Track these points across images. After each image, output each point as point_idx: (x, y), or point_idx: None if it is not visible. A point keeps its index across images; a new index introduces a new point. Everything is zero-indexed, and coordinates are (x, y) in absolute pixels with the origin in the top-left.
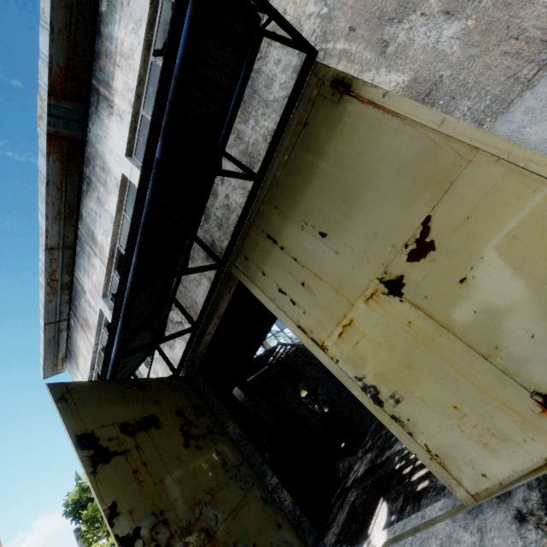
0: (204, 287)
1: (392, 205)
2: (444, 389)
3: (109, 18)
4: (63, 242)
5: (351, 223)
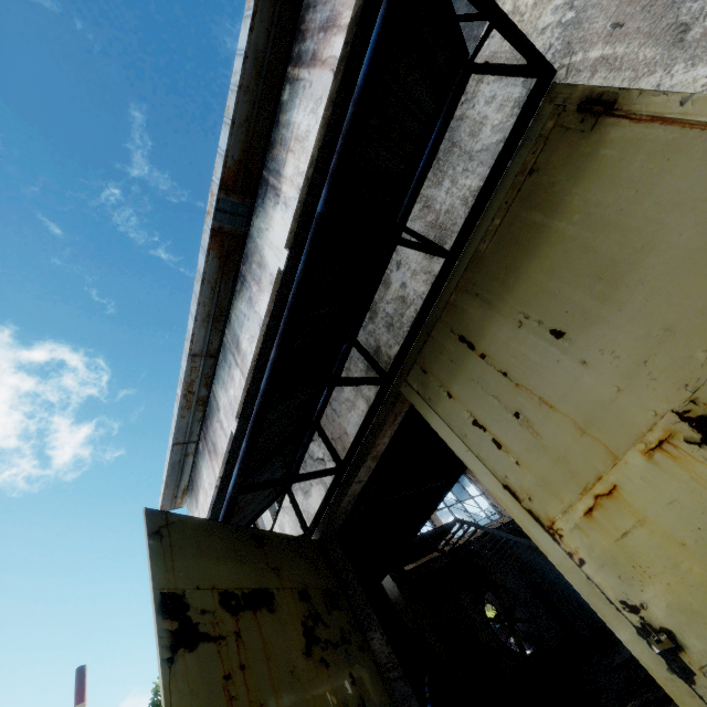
0: (359, 411)
1: (706, 277)
2: None
3: (290, 105)
4: (207, 348)
5: (615, 313)
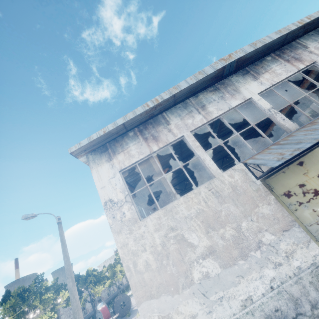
0: None
1: None
2: None
3: (270, 62)
4: (178, 98)
5: None
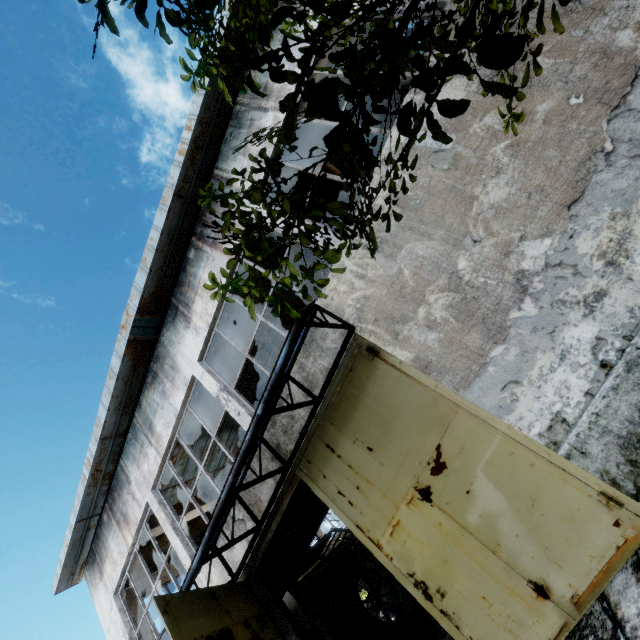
0: (269, 485)
1: (415, 433)
2: (473, 581)
3: (195, 263)
4: (117, 430)
5: (389, 443)
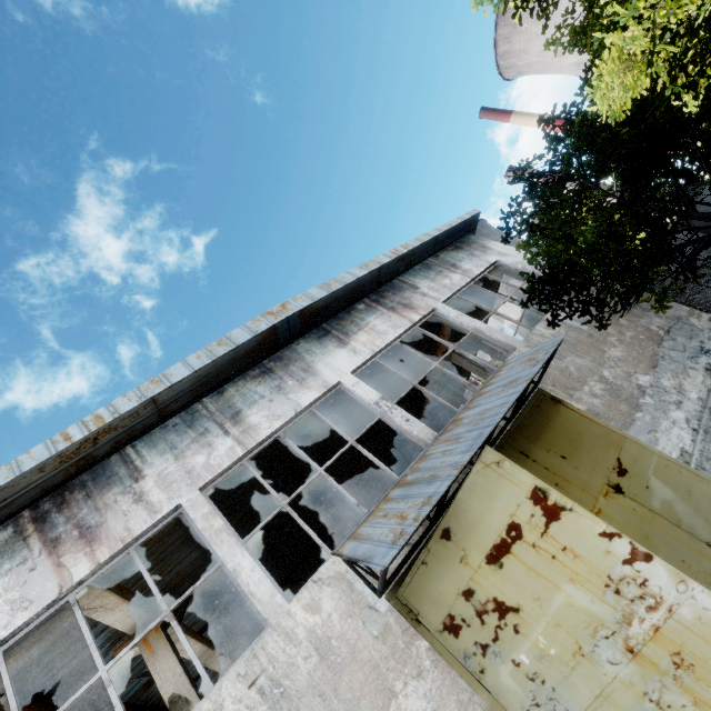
0: None
1: (599, 450)
2: (671, 549)
3: (365, 312)
4: (168, 403)
5: (580, 454)
